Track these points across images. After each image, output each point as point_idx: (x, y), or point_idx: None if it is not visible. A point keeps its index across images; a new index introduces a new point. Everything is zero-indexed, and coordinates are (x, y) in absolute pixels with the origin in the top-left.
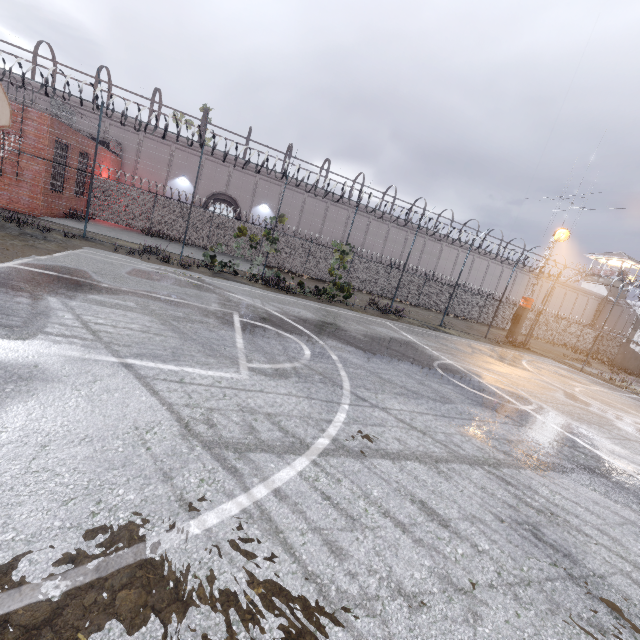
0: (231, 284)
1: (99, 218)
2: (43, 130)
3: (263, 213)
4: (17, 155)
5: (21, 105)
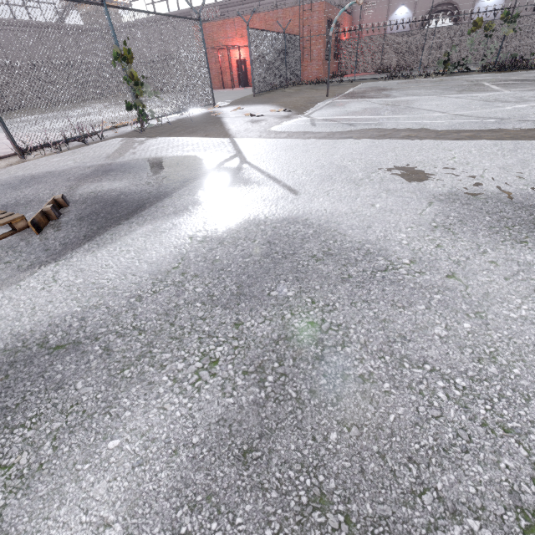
0: (467, 76)
1: (345, 74)
2: (321, 16)
3: (488, 4)
4: (309, 43)
5: (309, 4)
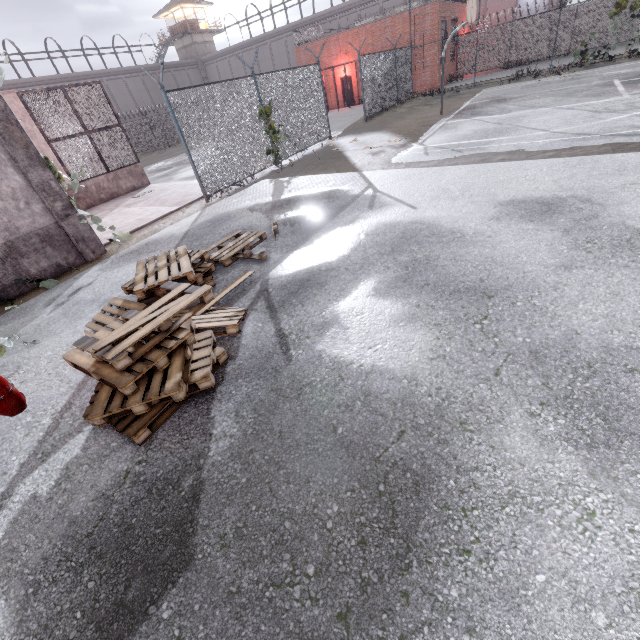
0: (606, 68)
1: (465, 74)
2: (434, 18)
3: None
4: (422, 49)
5: (421, 7)
